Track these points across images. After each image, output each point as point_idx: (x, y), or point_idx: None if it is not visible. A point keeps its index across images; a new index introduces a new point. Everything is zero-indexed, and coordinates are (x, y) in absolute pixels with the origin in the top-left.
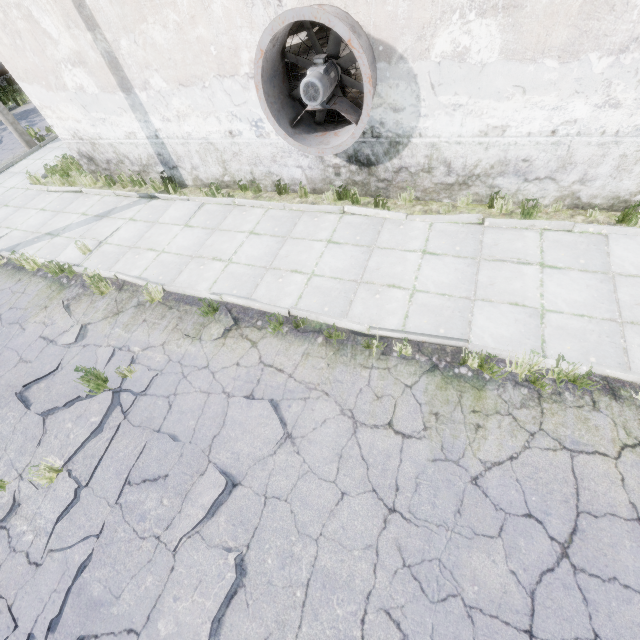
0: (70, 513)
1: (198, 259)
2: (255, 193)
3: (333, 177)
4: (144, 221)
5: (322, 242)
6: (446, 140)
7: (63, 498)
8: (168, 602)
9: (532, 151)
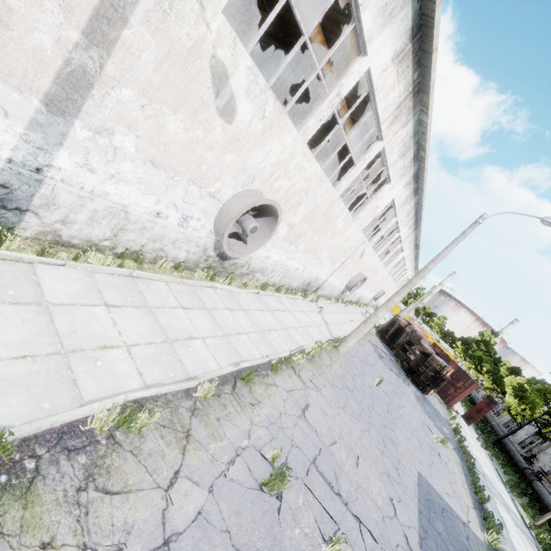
0: (352, 543)
1: (177, 342)
2: (137, 263)
3: (202, 261)
4: (12, 302)
5: (227, 310)
6: (256, 257)
7: (346, 546)
8: (373, 496)
9: (270, 266)
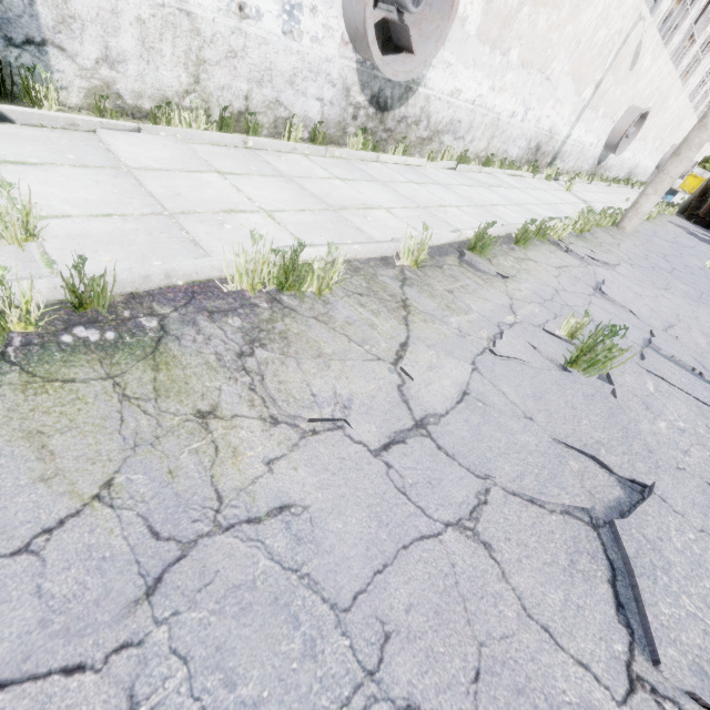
0: None
1: (346, 211)
2: (251, 135)
3: (349, 121)
4: (73, 164)
5: (412, 183)
6: (435, 95)
7: None
8: None
9: (464, 115)
